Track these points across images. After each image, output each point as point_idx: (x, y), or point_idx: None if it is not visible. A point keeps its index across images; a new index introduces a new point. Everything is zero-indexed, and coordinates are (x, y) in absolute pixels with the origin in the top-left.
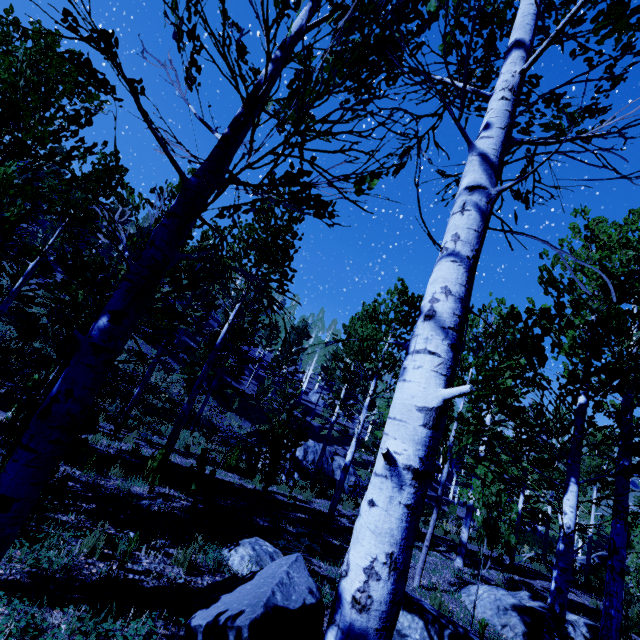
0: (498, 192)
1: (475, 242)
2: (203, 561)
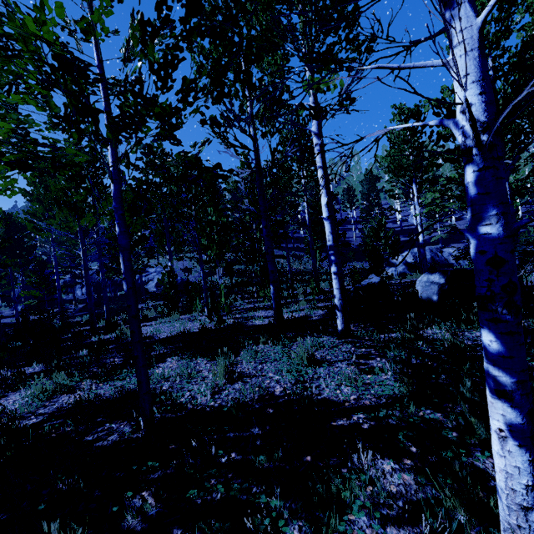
0: (321, 142)
1: (321, 160)
2: None
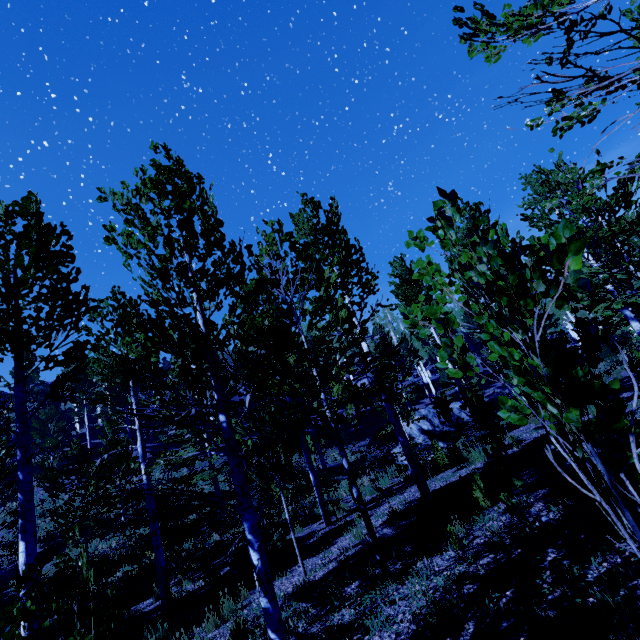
0: None
1: None
2: None
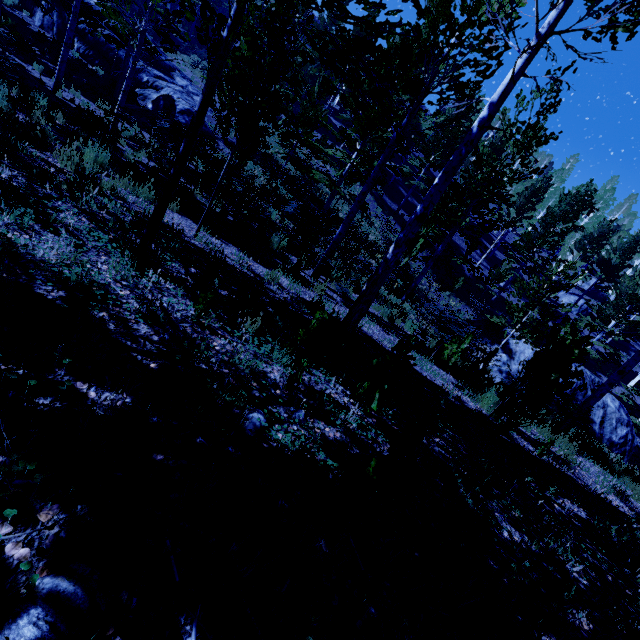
0: None
1: None
2: None
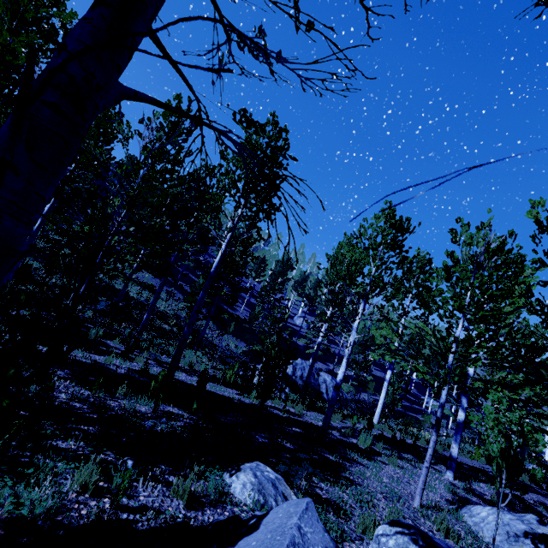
0: None
1: None
2: (204, 489)
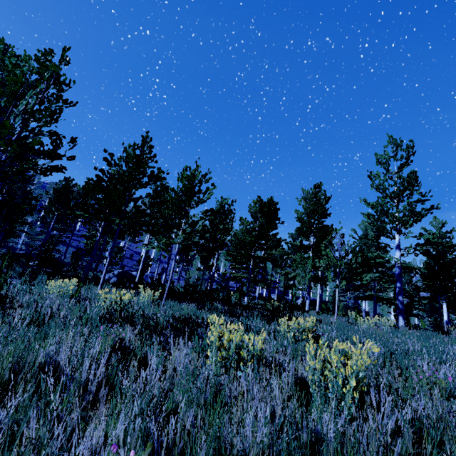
0: None
1: None
2: None
